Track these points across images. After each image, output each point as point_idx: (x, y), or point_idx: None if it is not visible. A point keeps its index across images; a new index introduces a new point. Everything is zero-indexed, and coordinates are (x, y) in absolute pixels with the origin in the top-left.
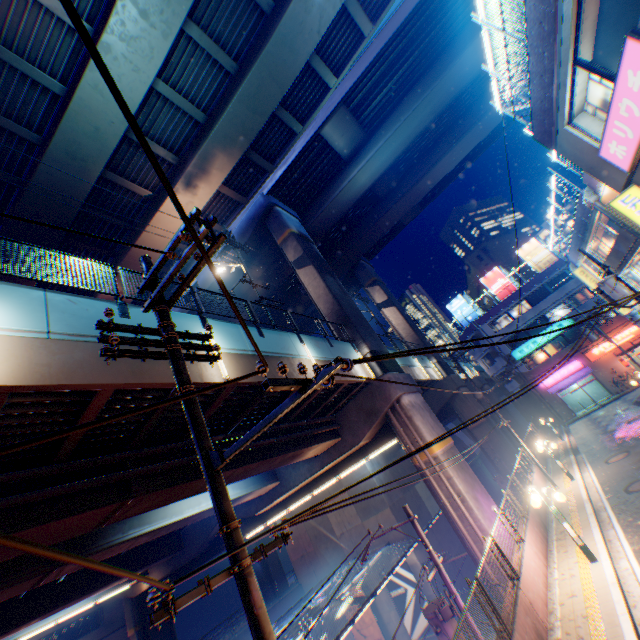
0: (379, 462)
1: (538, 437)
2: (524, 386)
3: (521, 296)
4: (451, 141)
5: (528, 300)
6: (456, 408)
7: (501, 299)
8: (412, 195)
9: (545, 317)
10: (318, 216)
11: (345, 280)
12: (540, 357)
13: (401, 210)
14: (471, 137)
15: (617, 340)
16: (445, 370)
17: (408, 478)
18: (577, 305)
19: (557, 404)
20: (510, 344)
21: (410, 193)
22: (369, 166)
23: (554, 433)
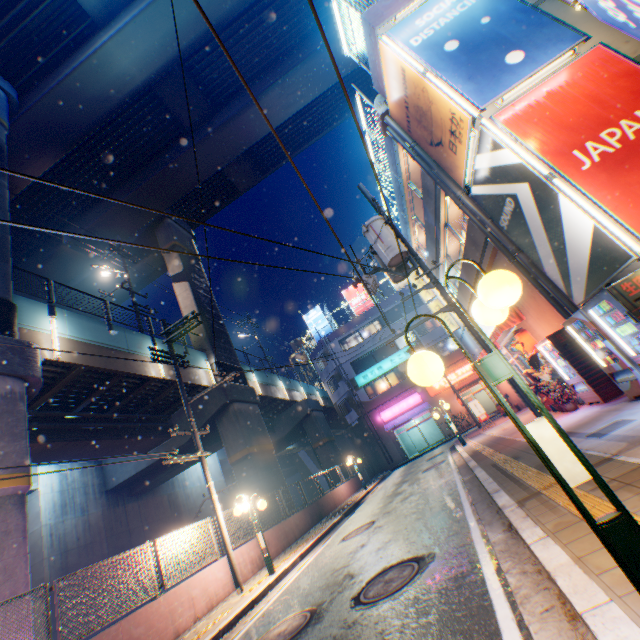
0: (88, 509)
1: (344, 483)
2: (362, 418)
3: (376, 314)
4: (282, 72)
5: (383, 320)
6: (222, 431)
7: (357, 315)
8: (231, 136)
9: (396, 341)
10: (44, 97)
11: (142, 241)
12: (384, 386)
13: (218, 155)
14: (309, 78)
15: (458, 375)
16: (224, 375)
17: (148, 536)
18: (427, 332)
19: (391, 443)
20: (358, 367)
21: (227, 131)
22: (132, 39)
23: (375, 478)
